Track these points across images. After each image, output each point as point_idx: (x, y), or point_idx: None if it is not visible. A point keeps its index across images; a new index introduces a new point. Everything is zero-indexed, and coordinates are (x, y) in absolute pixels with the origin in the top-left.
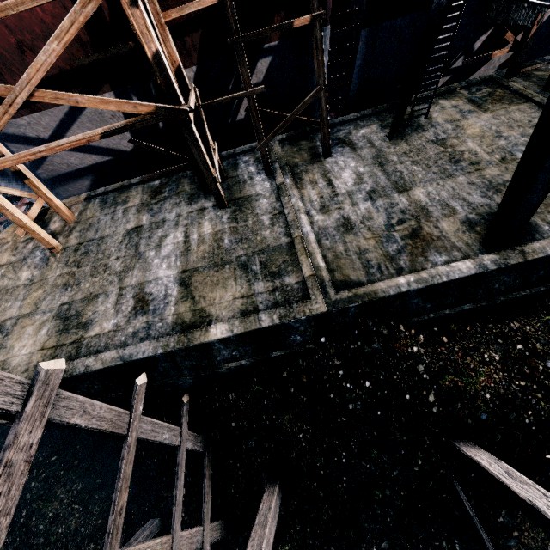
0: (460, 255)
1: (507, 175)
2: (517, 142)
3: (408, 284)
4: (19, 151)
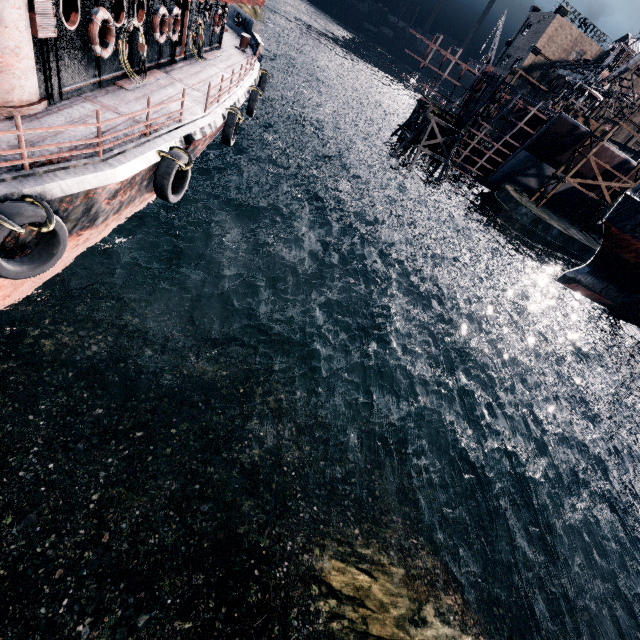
0: None
1: None
2: None
3: None
4: (531, 170)
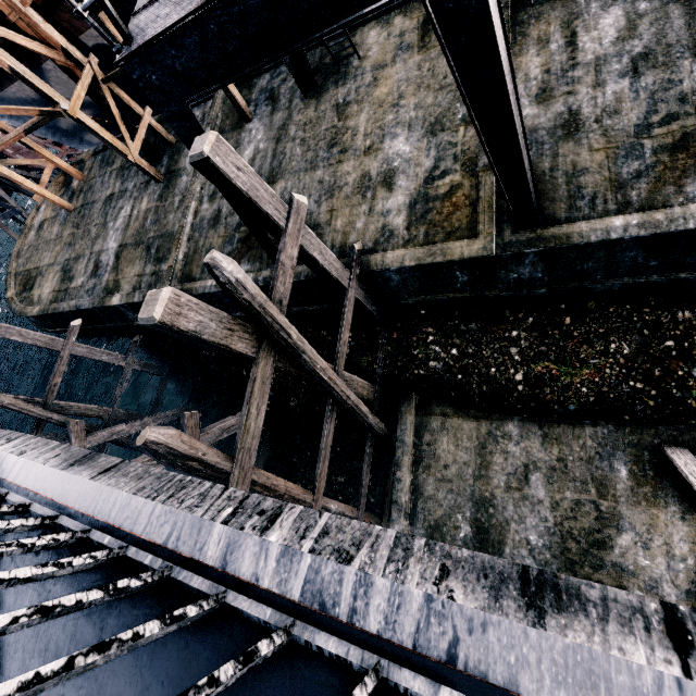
0: (258, 267)
1: (353, 175)
2: (403, 119)
3: (211, 287)
4: None
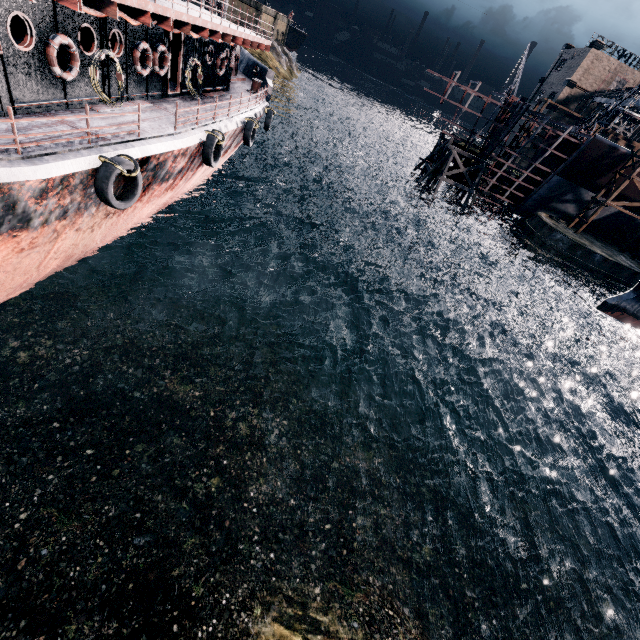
0: None
1: None
2: None
3: None
4: (567, 196)
